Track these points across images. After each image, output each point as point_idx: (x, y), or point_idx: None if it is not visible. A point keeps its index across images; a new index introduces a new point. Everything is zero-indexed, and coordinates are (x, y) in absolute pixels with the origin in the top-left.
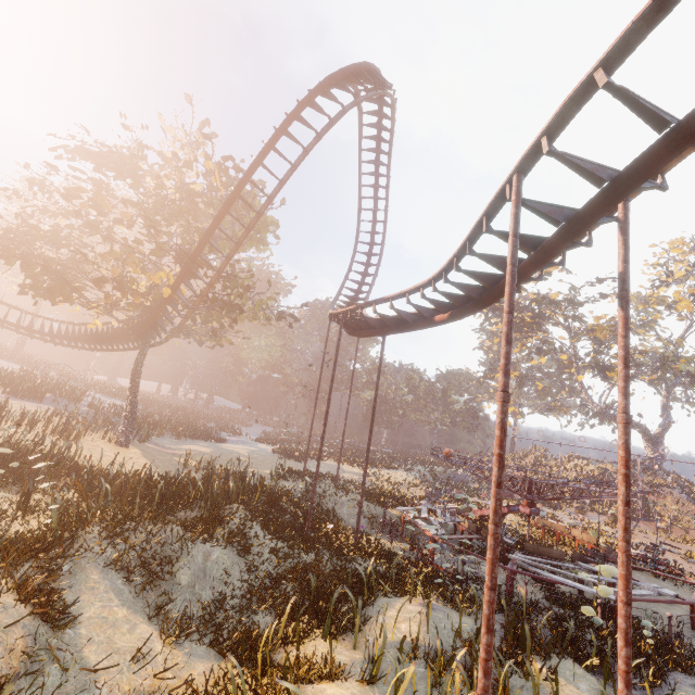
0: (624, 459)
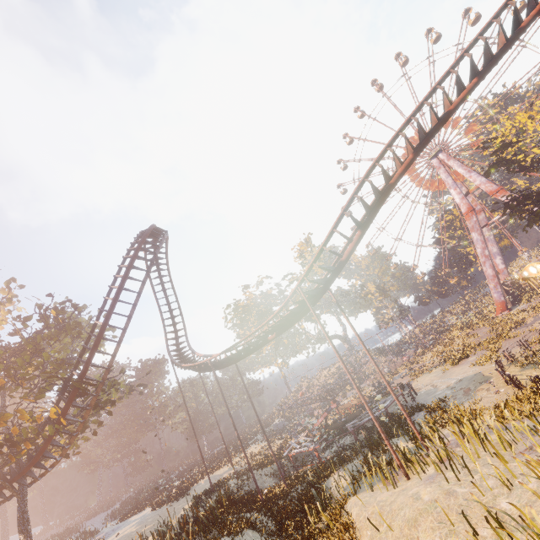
0: (368, 353)
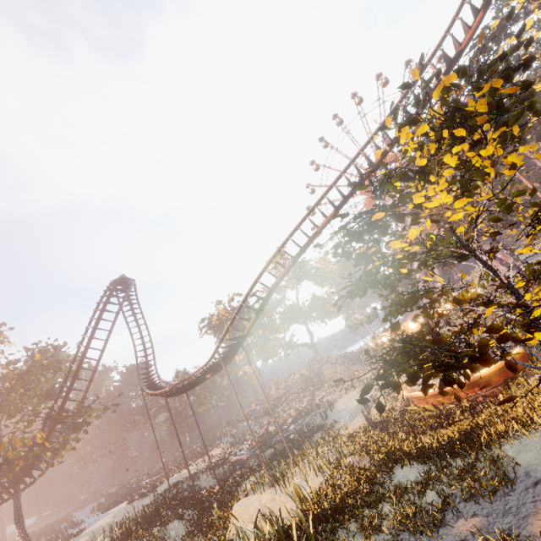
0: (265, 397)
